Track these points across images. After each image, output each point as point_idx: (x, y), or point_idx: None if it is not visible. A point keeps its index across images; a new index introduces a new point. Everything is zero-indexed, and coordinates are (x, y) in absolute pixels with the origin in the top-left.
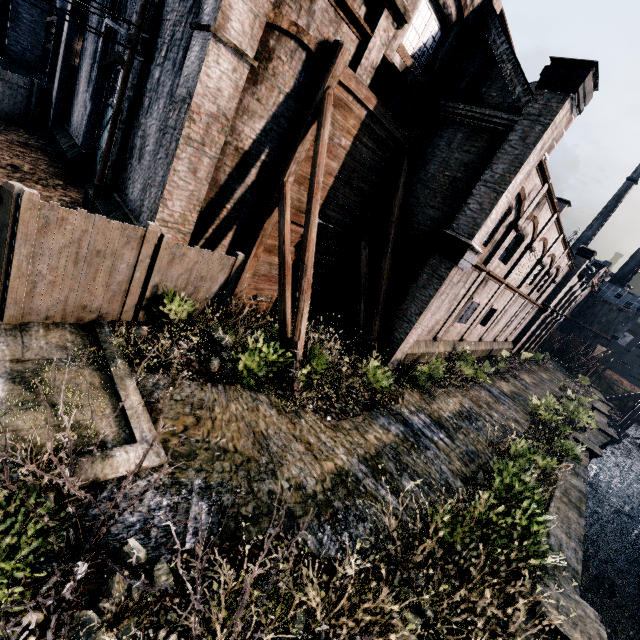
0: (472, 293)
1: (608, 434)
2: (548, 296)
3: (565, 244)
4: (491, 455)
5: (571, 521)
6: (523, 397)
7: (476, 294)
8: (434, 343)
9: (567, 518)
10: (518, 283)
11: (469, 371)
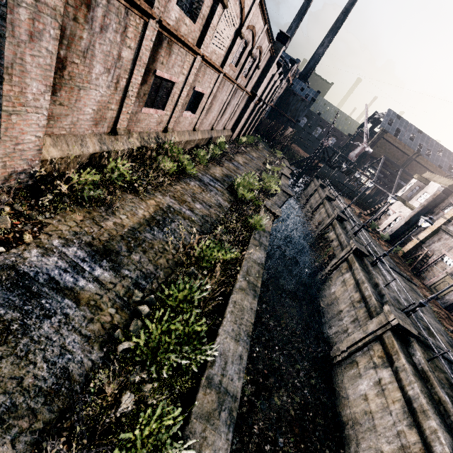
0: (151, 61)
1: (288, 193)
2: (256, 84)
3: (264, 15)
4: (175, 266)
5: (245, 312)
6: (233, 178)
7: (160, 65)
8: (119, 137)
9: (241, 311)
10: (221, 61)
11: (170, 166)
